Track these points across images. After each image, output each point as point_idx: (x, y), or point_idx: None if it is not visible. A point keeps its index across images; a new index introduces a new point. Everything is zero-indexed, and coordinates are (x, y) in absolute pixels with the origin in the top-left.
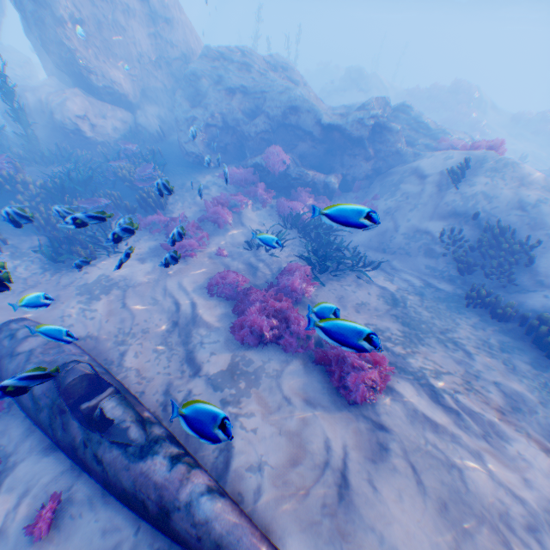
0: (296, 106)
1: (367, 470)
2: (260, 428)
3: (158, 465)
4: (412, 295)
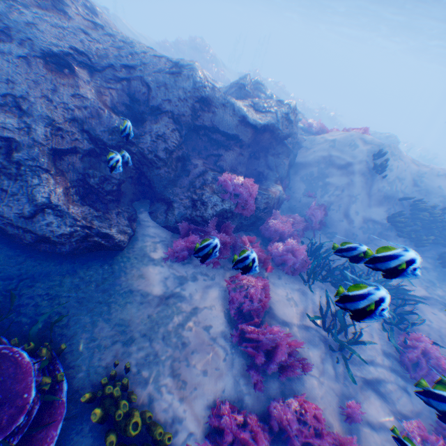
0: (207, 97)
1: None
2: None
3: None
4: (434, 288)
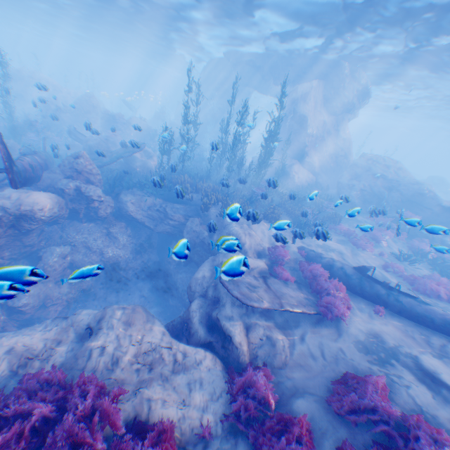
0: (422, 193)
1: None
2: None
3: (435, 308)
4: None
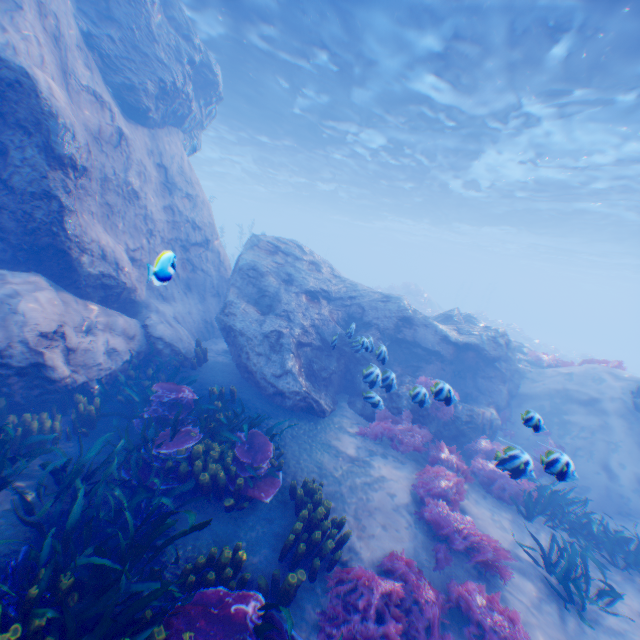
0: (410, 318)
1: None
2: None
3: None
4: None
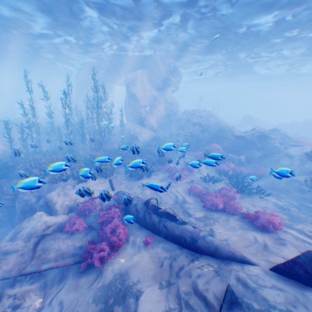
0: (222, 129)
1: (274, 244)
2: (222, 232)
3: (189, 226)
4: (292, 207)
